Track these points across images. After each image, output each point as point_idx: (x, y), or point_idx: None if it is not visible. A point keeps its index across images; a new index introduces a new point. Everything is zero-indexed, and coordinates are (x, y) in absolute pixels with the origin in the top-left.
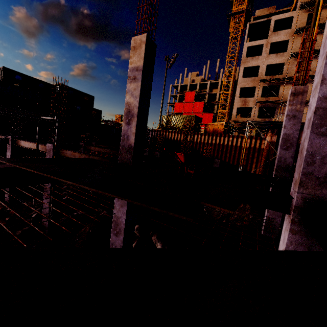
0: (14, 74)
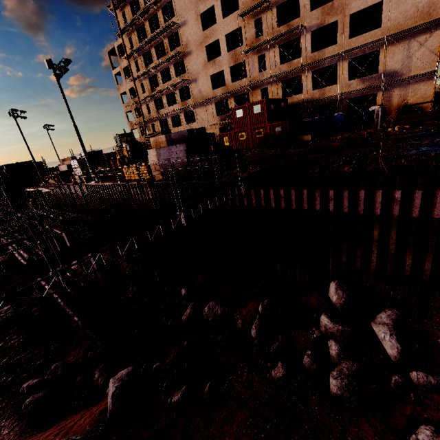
0: None
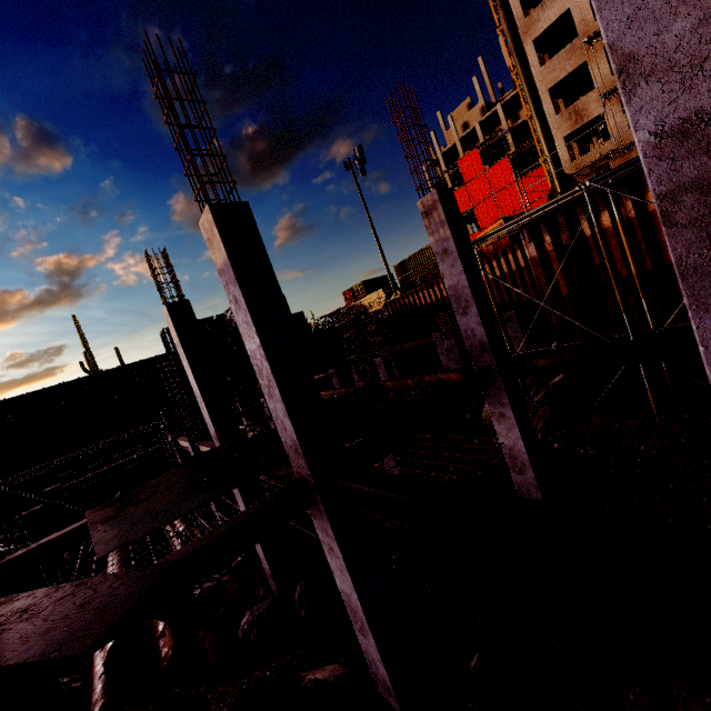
0: None
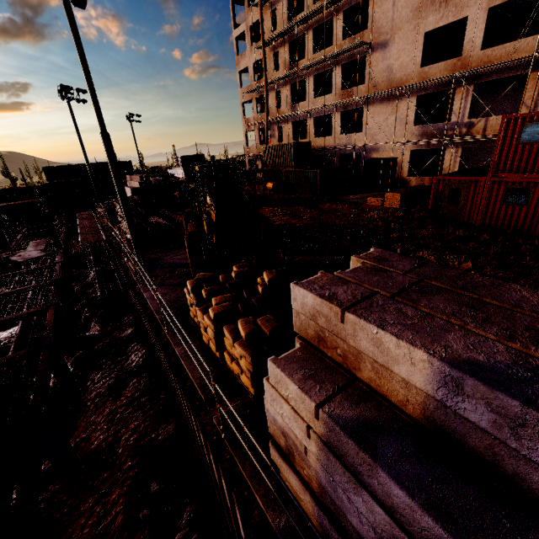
0: (50, 169)
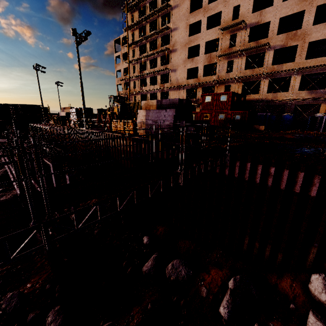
0: None
